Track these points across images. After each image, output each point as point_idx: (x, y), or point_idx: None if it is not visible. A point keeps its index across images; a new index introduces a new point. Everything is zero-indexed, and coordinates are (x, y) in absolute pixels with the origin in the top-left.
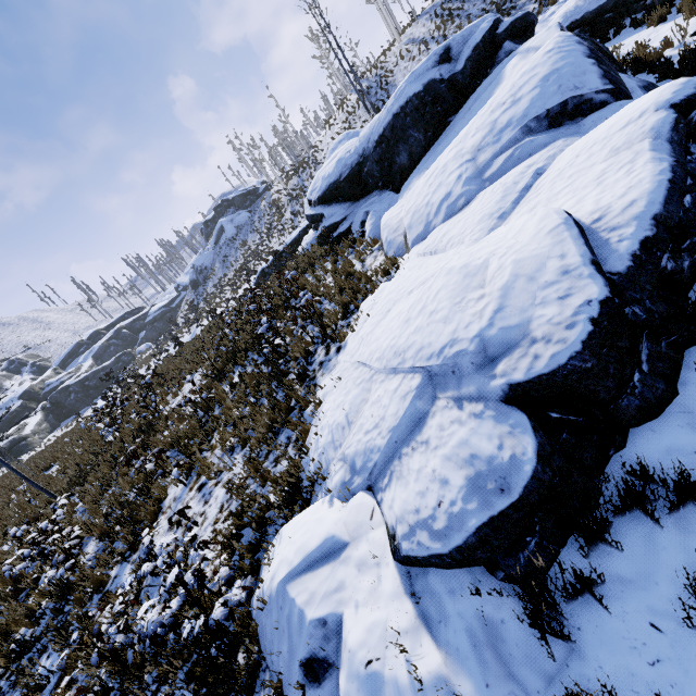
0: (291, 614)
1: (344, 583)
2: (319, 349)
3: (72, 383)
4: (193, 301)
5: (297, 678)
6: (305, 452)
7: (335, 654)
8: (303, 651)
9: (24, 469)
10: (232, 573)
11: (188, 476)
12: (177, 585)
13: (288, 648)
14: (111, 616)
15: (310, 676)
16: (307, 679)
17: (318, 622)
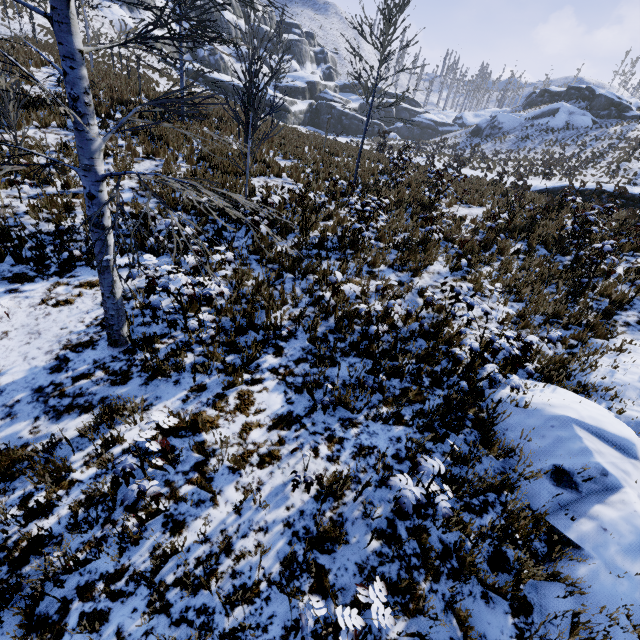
0: (569, 440)
1: (630, 474)
2: (630, 312)
3: (338, 107)
4: (477, 145)
5: (543, 466)
6: (590, 364)
7: (587, 490)
8: (567, 464)
9: (310, 137)
10: (477, 359)
11: (454, 271)
12: (441, 324)
13: (543, 447)
14: (375, 287)
15: (554, 476)
16: (551, 474)
17: (601, 469)
